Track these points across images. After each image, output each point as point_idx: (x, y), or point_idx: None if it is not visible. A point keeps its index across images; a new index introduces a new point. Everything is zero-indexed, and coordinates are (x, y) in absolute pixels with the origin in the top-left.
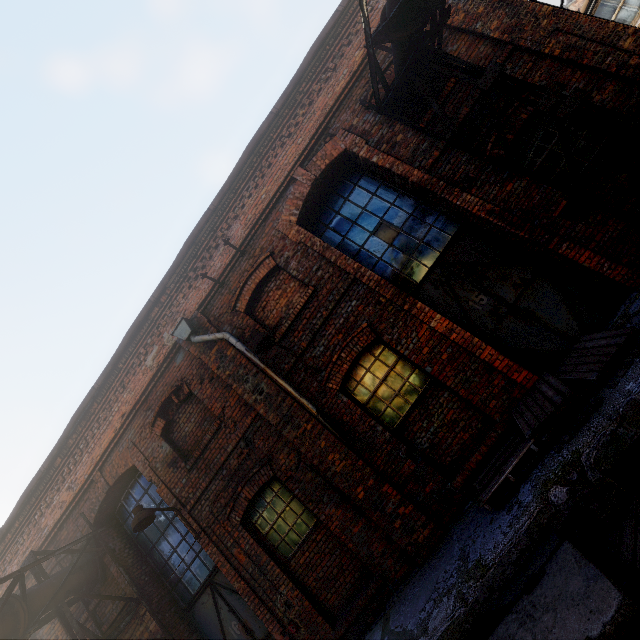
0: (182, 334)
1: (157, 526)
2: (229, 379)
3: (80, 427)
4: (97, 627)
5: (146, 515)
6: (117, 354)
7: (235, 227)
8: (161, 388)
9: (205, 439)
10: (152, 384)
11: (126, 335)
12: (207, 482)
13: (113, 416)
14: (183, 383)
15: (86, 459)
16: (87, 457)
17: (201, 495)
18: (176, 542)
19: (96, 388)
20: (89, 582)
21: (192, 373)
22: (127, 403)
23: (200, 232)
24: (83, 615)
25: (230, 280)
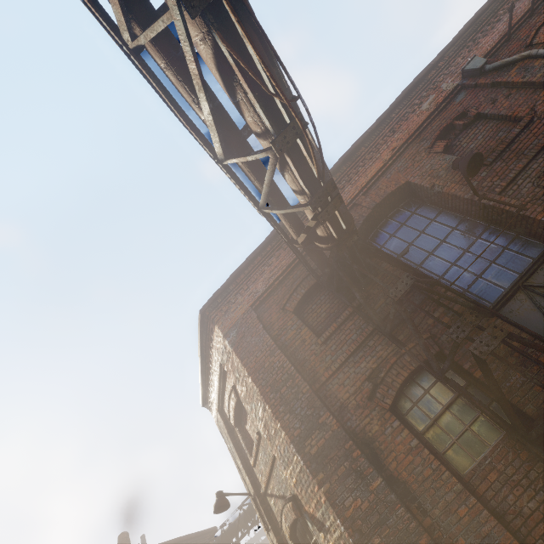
0: (475, 65)
1: (422, 248)
2: (543, 78)
3: (345, 167)
4: (367, 318)
5: (479, 154)
6: (393, 105)
7: (519, 3)
8: (437, 123)
9: (511, 133)
10: (427, 121)
11: (403, 91)
12: (524, 162)
13: (381, 153)
14: (468, 110)
15: (348, 189)
16: (349, 188)
17: (515, 177)
18: (454, 256)
19: (369, 131)
20: (363, 268)
21: (478, 101)
22: (398, 140)
23: (479, 17)
24: (343, 312)
25: (517, 35)
